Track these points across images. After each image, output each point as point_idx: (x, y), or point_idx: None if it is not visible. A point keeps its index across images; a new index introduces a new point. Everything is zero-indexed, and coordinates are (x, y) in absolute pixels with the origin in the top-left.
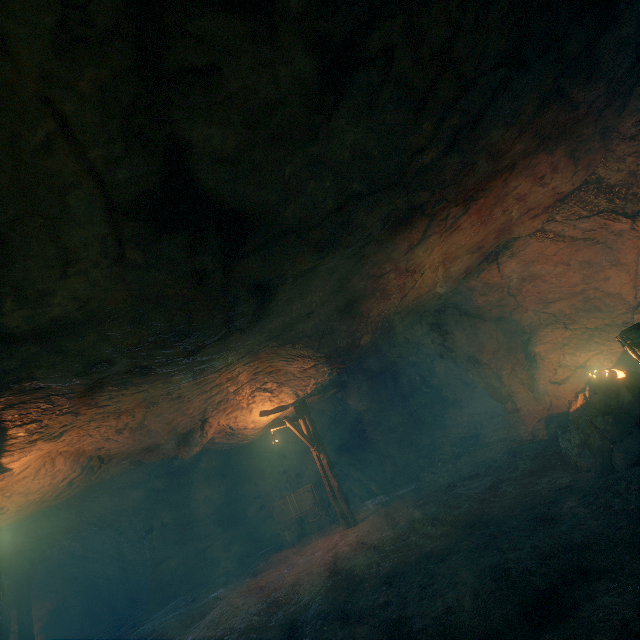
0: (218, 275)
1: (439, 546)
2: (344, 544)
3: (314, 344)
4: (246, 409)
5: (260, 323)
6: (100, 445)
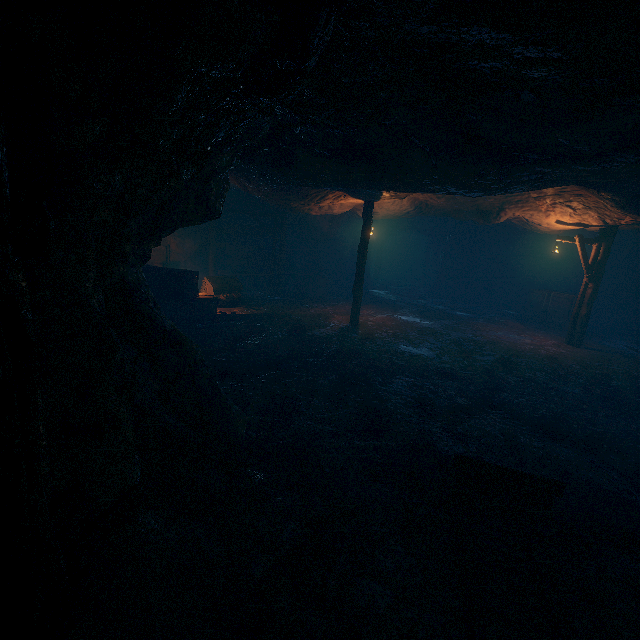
0: (495, 173)
1: (577, 394)
2: (546, 349)
3: (620, 201)
4: (543, 213)
5: (543, 186)
6: (427, 199)
